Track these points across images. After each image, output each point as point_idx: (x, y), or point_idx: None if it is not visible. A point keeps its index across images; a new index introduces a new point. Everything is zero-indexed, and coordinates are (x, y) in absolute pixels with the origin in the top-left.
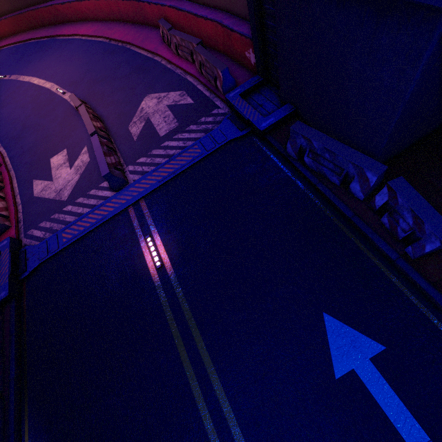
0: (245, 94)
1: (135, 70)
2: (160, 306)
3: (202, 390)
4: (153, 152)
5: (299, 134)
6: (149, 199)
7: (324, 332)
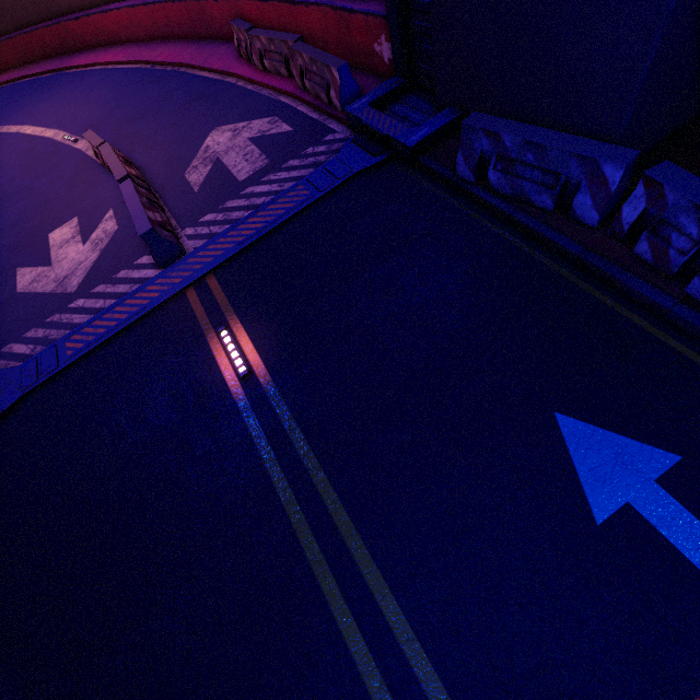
0: (378, 106)
1: (194, 99)
2: (249, 441)
3: (339, 580)
4: (228, 204)
5: (478, 130)
6: (223, 273)
7: (561, 446)
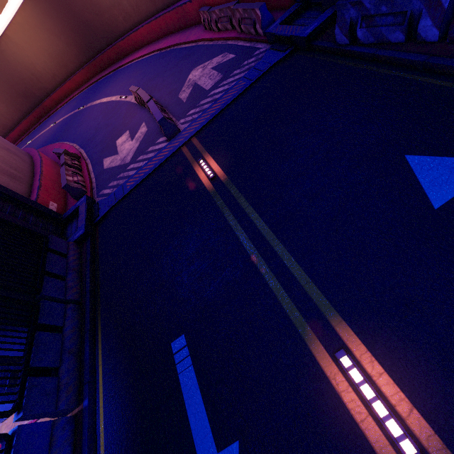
0: (285, 24)
1: (181, 59)
2: (216, 207)
3: (266, 260)
4: (201, 102)
5: (347, 4)
6: (200, 135)
7: (409, 172)
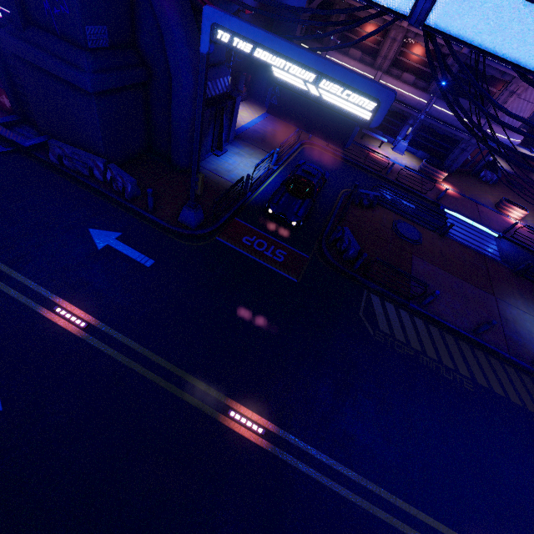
0: (5, 126)
1: None
2: None
3: (4, 282)
4: None
5: (55, 145)
6: None
7: (90, 235)
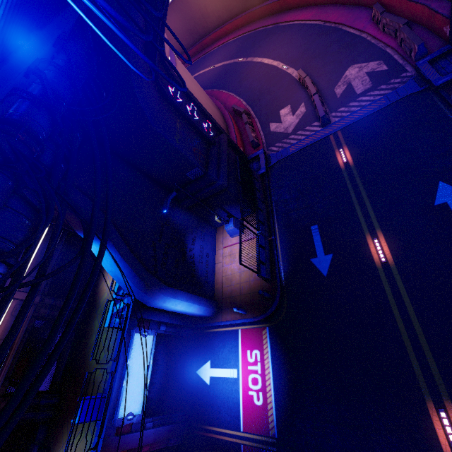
0: (432, 61)
1: (343, 47)
2: (343, 178)
3: (360, 207)
4: (350, 104)
5: None
6: (343, 131)
7: (436, 189)
